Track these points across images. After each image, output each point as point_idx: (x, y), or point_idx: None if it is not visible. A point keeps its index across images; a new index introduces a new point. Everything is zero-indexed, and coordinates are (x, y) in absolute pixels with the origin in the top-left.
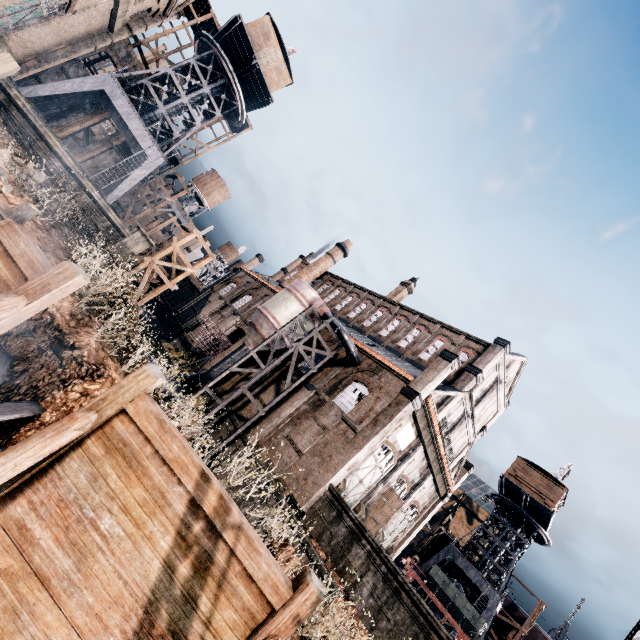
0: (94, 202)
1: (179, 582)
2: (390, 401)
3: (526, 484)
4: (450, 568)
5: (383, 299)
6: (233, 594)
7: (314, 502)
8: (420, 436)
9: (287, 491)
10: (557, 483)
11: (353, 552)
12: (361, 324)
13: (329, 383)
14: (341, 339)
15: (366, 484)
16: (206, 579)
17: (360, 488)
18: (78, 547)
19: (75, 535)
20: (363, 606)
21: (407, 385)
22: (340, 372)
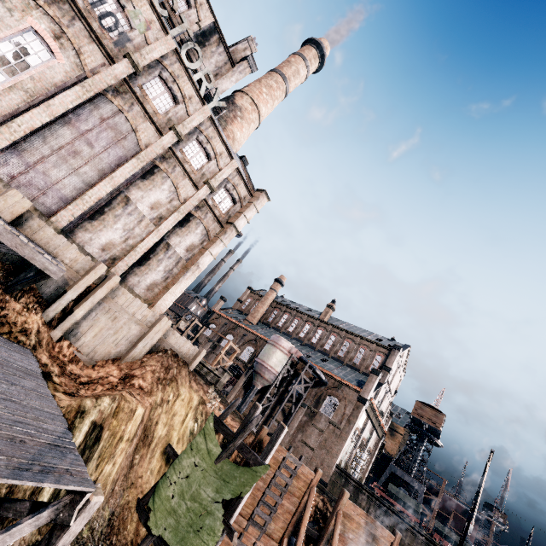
0: (208, 369)
1: (370, 544)
2: (353, 406)
3: (424, 417)
4: (392, 476)
5: (319, 320)
6: (382, 542)
7: (331, 476)
8: (368, 416)
9: None
10: (439, 412)
11: (360, 498)
12: (310, 341)
13: (314, 400)
14: (317, 375)
15: (348, 453)
16: (375, 540)
17: (346, 456)
18: (347, 544)
19: (345, 541)
20: None
21: (359, 395)
22: (318, 391)
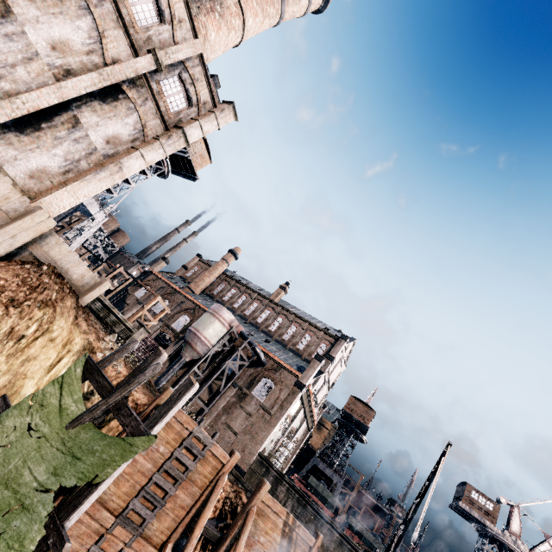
0: (117, 318)
1: (284, 549)
2: (289, 391)
3: (355, 412)
4: (313, 469)
5: (269, 300)
6: (299, 546)
7: (251, 464)
8: (303, 404)
9: None
10: (371, 409)
11: (279, 490)
12: (255, 321)
13: (247, 380)
14: (256, 353)
15: (274, 441)
16: (291, 545)
17: (271, 444)
18: (255, 550)
19: (254, 546)
20: None
21: (298, 380)
22: (253, 371)
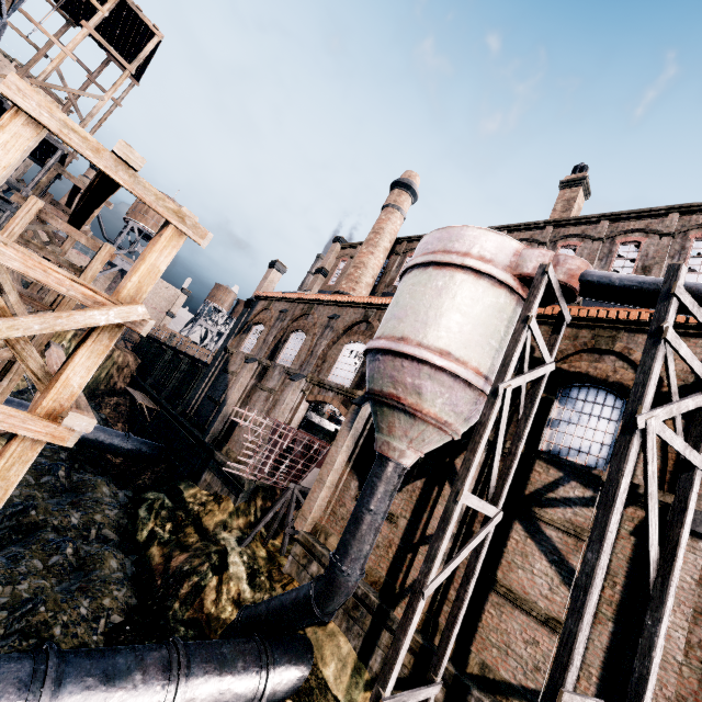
0: None
1: None
2: None
3: None
4: None
5: (553, 225)
6: None
7: None
8: None
9: None
10: None
11: None
12: None
13: None
14: None
15: None
16: None
17: None
18: None
19: None
20: None
21: None
22: None
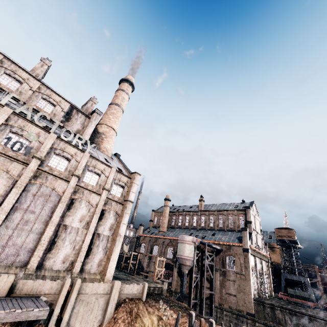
0: (153, 287)
1: None
2: (243, 256)
3: (283, 236)
4: (287, 279)
5: (199, 211)
6: None
7: (253, 308)
8: (254, 256)
9: (244, 312)
10: (290, 229)
11: (276, 313)
12: (201, 226)
13: (220, 263)
14: (214, 248)
15: (255, 285)
16: None
17: (255, 288)
18: None
19: None
20: (292, 326)
21: (243, 248)
22: (219, 256)
